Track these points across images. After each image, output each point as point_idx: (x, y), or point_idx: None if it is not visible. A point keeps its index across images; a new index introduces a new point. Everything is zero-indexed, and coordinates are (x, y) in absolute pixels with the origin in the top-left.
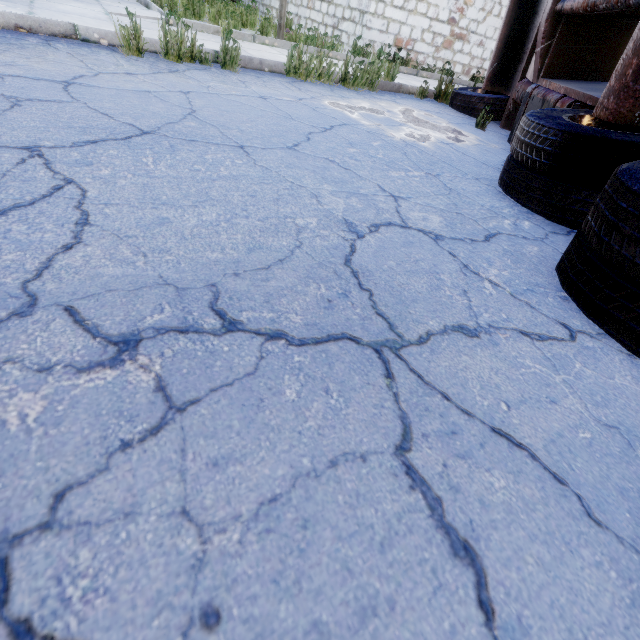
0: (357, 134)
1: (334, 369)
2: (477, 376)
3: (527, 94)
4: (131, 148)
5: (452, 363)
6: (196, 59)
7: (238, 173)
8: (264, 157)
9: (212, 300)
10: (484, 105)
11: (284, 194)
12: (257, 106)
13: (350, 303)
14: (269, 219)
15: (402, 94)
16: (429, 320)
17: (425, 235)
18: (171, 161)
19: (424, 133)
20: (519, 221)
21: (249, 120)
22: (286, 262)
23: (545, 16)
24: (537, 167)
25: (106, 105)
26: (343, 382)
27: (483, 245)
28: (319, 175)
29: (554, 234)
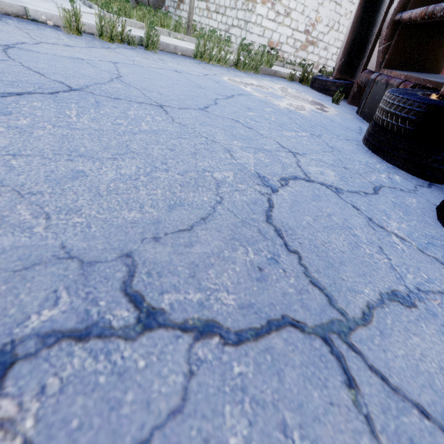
0: (252, 102)
1: (285, 382)
2: (439, 368)
3: (372, 80)
4: (56, 101)
5: (407, 350)
6: (125, 41)
7: (158, 128)
8: (181, 115)
9: (126, 278)
10: (336, 87)
11: (200, 148)
12: (173, 76)
13: (282, 271)
14: (188, 173)
15: (277, 77)
16: (363, 288)
17: (327, 188)
18: (94, 115)
19: (299, 104)
20: (391, 175)
21: (167, 86)
22: (209, 221)
23: (386, 24)
24: (402, 132)
25: (40, 65)
26: (301, 406)
27: (375, 198)
28: (229, 132)
29: (420, 187)
